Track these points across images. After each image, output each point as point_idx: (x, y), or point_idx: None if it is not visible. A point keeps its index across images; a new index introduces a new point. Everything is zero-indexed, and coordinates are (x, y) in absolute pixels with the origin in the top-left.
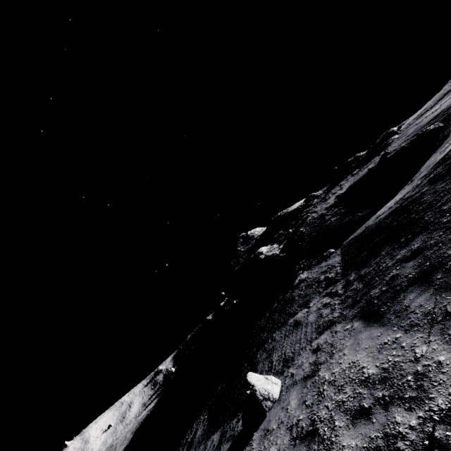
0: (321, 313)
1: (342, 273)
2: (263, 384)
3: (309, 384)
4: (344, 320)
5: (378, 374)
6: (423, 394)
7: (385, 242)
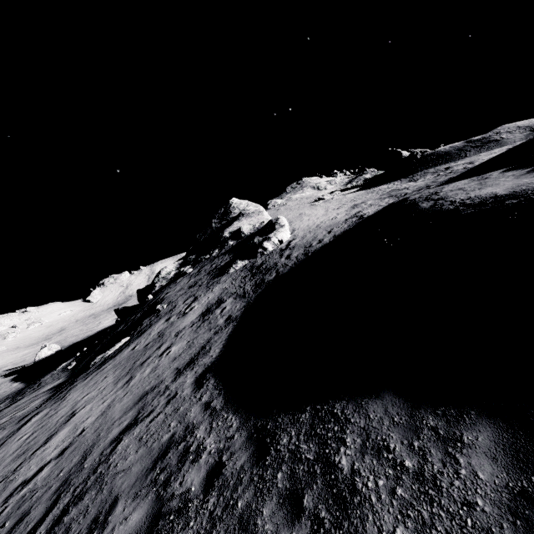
0: None
1: None
2: None
3: None
4: None
5: None
6: None
7: None
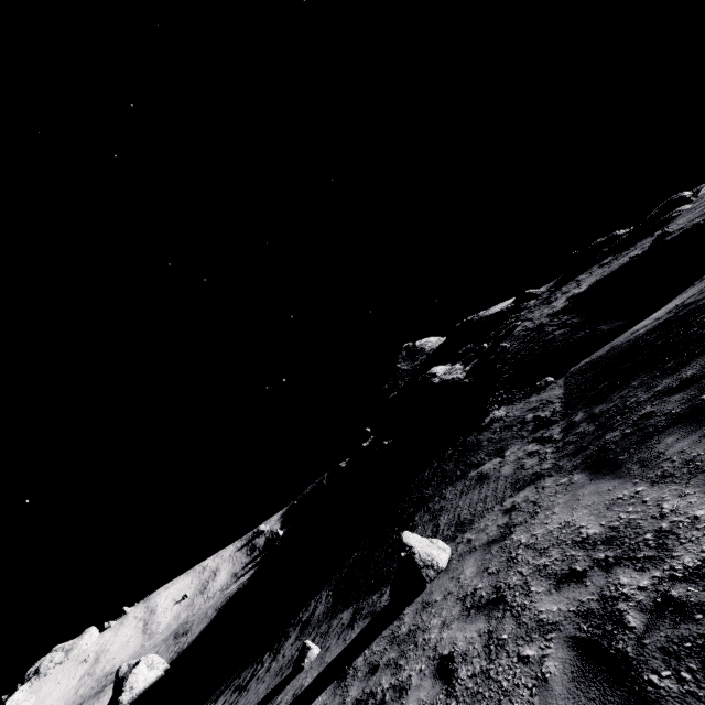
0: (523, 464)
1: (563, 412)
2: (425, 547)
3: (496, 549)
4: (559, 472)
5: (602, 534)
6: (664, 553)
7: (641, 368)
